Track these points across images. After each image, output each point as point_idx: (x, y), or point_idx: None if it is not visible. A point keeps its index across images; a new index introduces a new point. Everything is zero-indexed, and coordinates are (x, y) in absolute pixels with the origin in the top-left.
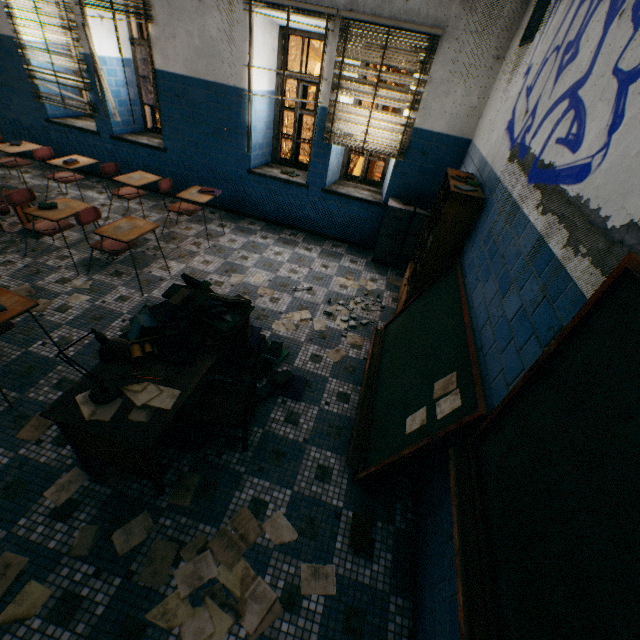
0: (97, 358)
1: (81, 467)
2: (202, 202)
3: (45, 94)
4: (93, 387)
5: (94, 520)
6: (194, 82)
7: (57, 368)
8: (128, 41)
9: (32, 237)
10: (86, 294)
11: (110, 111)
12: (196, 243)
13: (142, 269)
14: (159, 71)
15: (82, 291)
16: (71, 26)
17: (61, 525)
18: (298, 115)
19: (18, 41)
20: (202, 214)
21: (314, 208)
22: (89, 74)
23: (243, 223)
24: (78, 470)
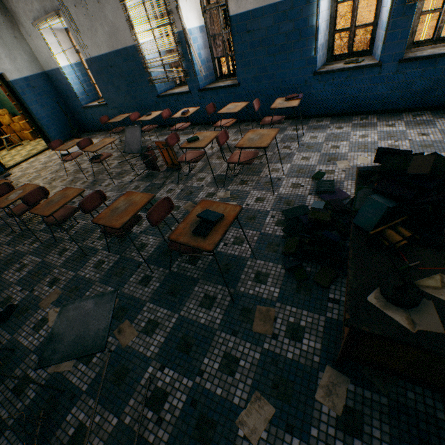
0: (272, 251)
1: (331, 366)
2: (295, 106)
3: (155, 77)
4: (380, 286)
5: (393, 441)
6: (262, 11)
7: (246, 263)
8: (201, 11)
9: (175, 171)
10: (231, 201)
11: (196, 71)
12: (285, 147)
13: (258, 175)
14: (232, 16)
15: (226, 200)
16: (168, 15)
17: (358, 443)
18: (357, 1)
19: (137, 46)
20: (274, 126)
21: (386, 85)
22: (181, 47)
23: (311, 123)
24: (331, 370)
